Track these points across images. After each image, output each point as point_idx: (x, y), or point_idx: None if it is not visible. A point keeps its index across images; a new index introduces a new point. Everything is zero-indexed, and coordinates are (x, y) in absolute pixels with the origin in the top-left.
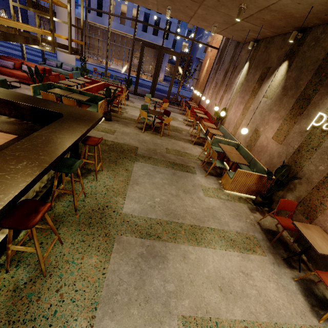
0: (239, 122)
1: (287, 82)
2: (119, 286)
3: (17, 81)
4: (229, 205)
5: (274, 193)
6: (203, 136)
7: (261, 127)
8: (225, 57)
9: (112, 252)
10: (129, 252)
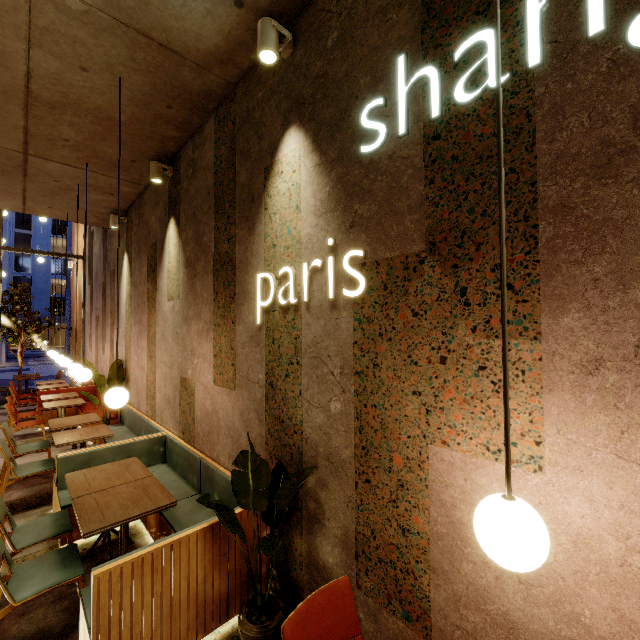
0: (151, 380)
1: (188, 251)
2: None
3: None
4: None
5: (289, 556)
6: (40, 467)
7: (188, 367)
8: (96, 264)
9: None
10: None
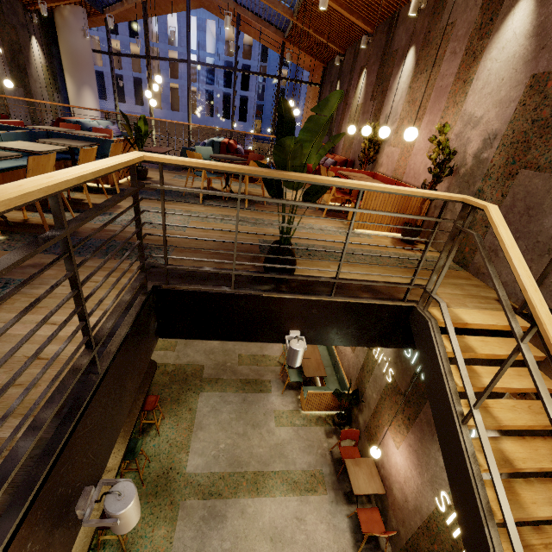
0: None
1: None
2: (184, 551)
3: None
4: (303, 433)
5: (352, 410)
6: None
7: None
8: None
9: (177, 520)
10: (192, 517)
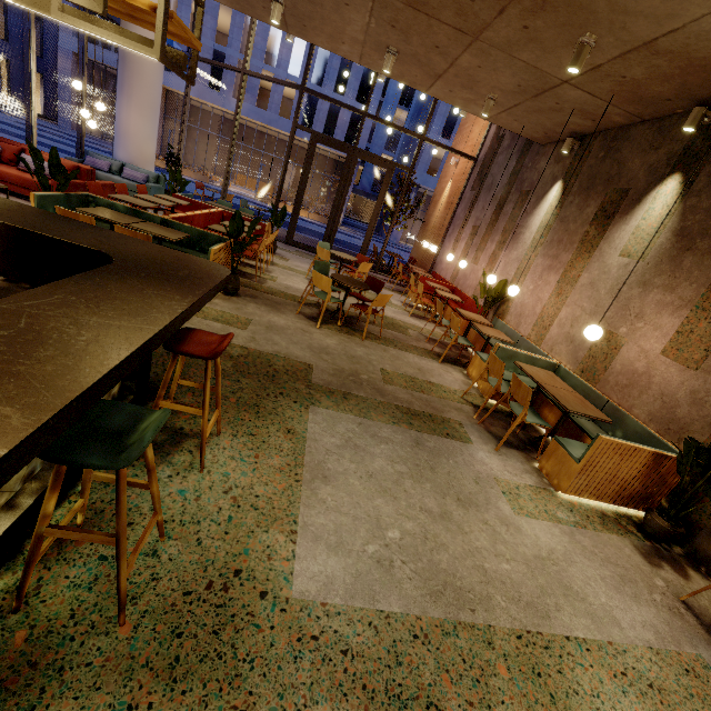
0: (549, 313)
1: (689, 220)
2: None
3: (3, 191)
4: (588, 542)
5: (696, 504)
6: (465, 341)
7: (622, 325)
8: (495, 174)
9: None
10: None
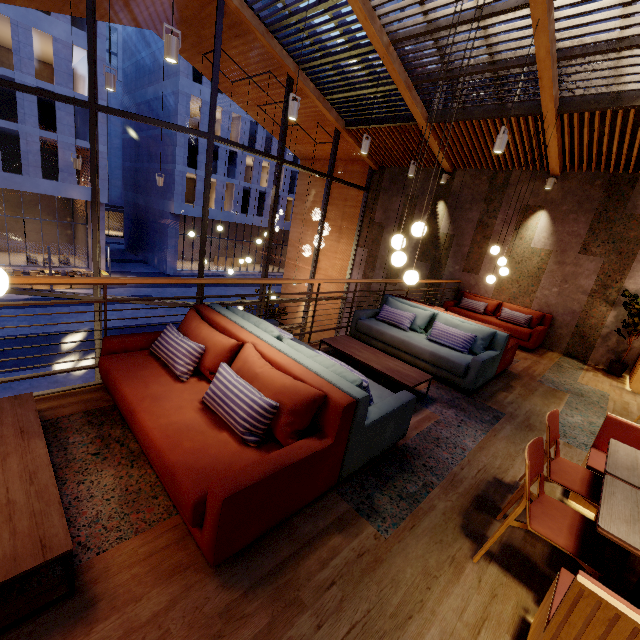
0: None
1: None
2: None
3: None
4: None
5: None
6: None
7: None
8: None
9: None
10: None
